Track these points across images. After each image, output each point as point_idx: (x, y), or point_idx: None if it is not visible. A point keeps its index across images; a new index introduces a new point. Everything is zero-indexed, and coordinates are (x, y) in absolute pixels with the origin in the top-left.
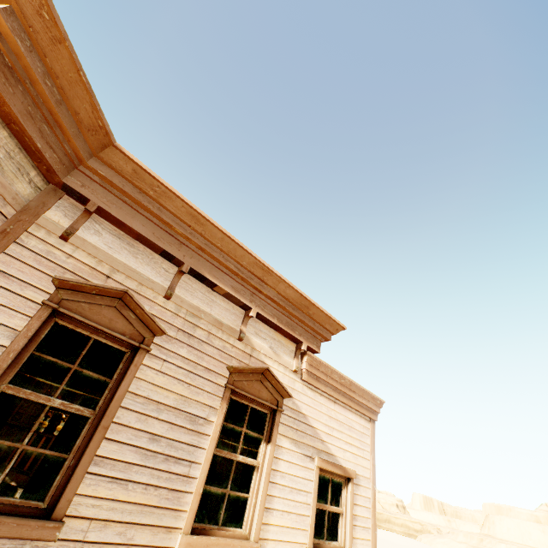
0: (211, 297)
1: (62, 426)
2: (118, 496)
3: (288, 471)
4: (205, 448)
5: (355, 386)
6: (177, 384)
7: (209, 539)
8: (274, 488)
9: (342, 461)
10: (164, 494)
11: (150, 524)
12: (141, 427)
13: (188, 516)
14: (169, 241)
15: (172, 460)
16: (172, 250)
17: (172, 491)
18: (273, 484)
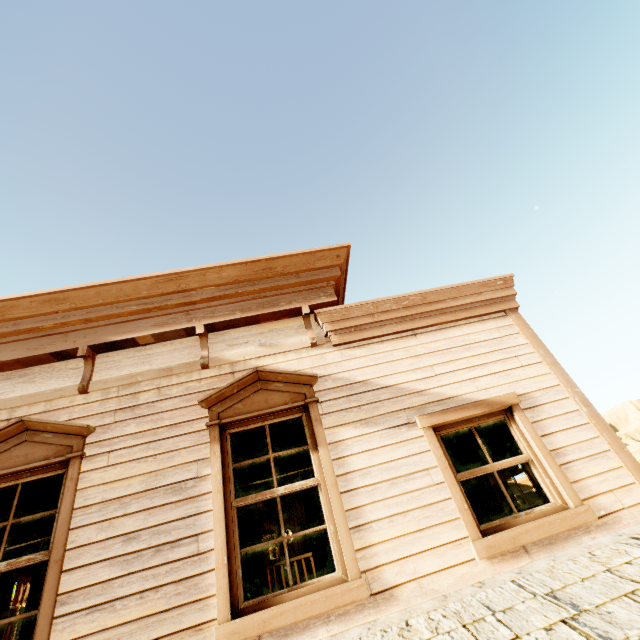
0: (144, 354)
1: (31, 584)
2: (106, 623)
3: (373, 462)
4: (210, 509)
5: (435, 294)
6: (138, 465)
7: (264, 613)
8: (356, 496)
9: (477, 396)
10: (172, 591)
11: (165, 635)
12: (108, 535)
13: (219, 600)
14: (51, 341)
15: (166, 547)
16: (57, 347)
17: (182, 582)
18: (352, 492)
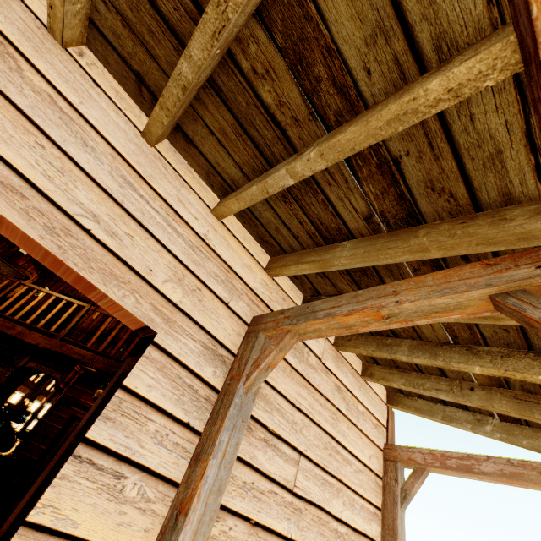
0: None
1: None
2: None
3: None
4: None
5: None
6: None
7: None
8: None
9: None
10: None
11: None
12: None
13: None
14: None
15: None
16: None
17: None
18: None
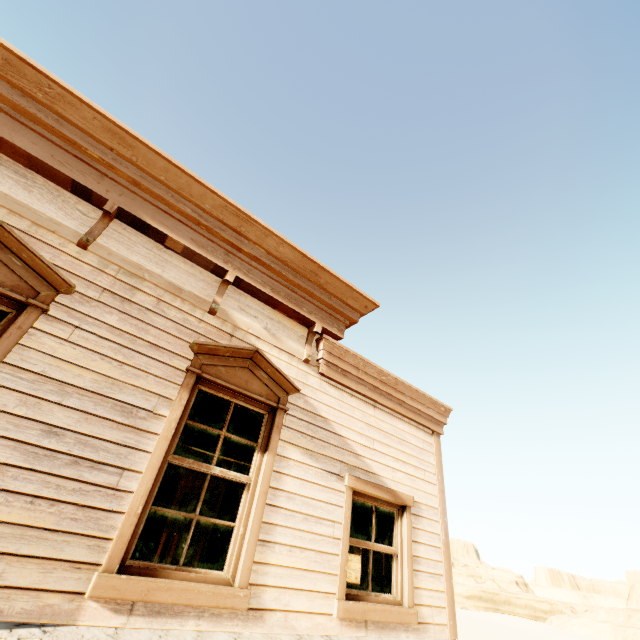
0: (162, 256)
1: None
2: None
3: (300, 491)
4: (149, 451)
5: (404, 386)
6: (99, 361)
7: (152, 581)
8: (275, 513)
9: (390, 484)
10: (69, 512)
11: (38, 556)
12: (28, 414)
13: (114, 546)
14: (82, 169)
15: (86, 464)
16: (86, 181)
17: (85, 509)
18: (274, 508)
